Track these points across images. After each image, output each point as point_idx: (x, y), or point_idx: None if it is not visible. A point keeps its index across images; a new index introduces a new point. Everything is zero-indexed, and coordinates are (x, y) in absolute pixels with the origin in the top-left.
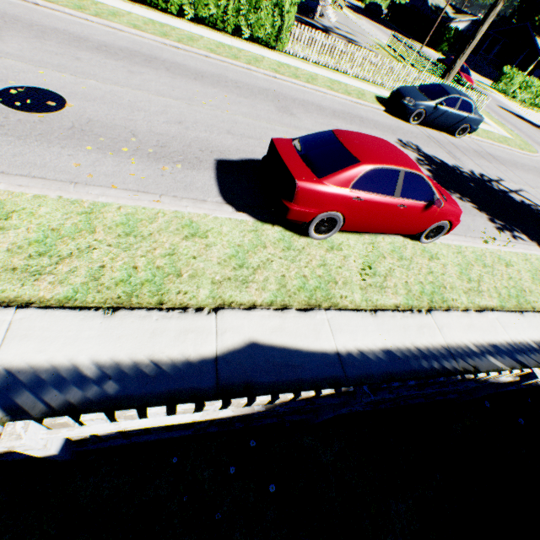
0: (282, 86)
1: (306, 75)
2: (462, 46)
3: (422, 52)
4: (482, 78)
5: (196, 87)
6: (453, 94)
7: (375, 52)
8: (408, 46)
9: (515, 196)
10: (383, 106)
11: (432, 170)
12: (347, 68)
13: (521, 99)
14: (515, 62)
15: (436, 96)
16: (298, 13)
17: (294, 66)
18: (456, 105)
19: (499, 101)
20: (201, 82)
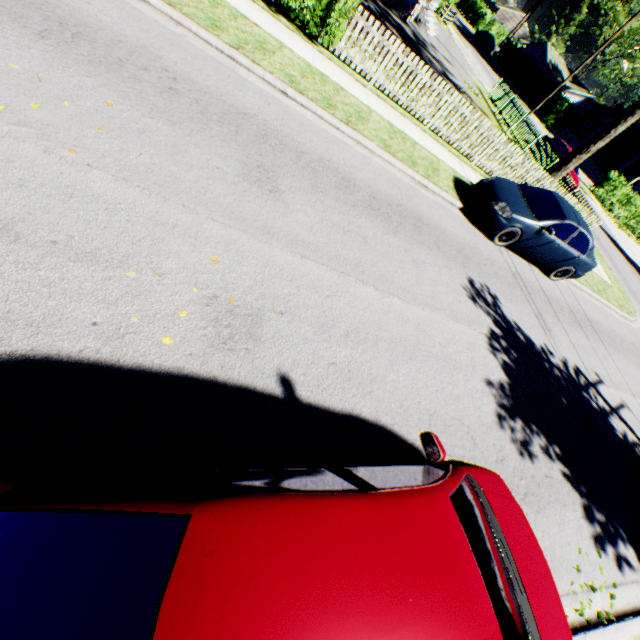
0: (290, 115)
1: (351, 106)
2: (590, 138)
3: (530, 122)
4: (581, 172)
5: (21, 53)
6: (571, 219)
7: (473, 99)
8: (516, 107)
9: (616, 422)
10: (461, 200)
11: (510, 365)
12: (425, 114)
13: (617, 214)
14: (620, 165)
15: (545, 214)
16: (387, 3)
17: (336, 81)
18: (569, 237)
19: (597, 213)
20: (57, 46)
